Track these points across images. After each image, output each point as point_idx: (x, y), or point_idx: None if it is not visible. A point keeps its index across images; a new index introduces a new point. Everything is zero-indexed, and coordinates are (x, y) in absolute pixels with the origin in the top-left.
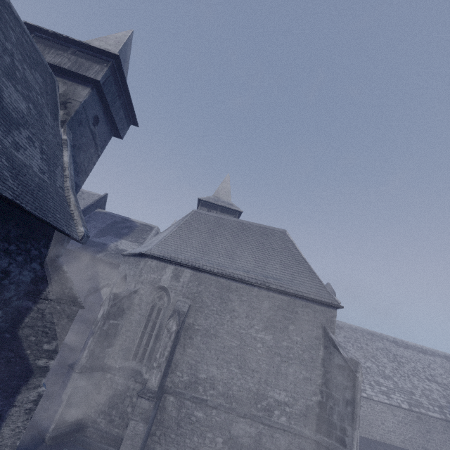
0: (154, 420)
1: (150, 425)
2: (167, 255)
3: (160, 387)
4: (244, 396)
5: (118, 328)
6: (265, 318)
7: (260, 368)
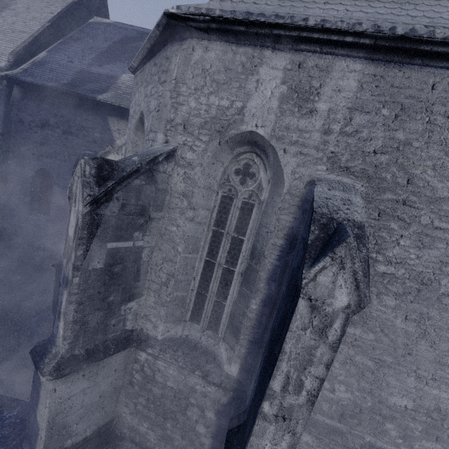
0: None
1: None
2: (260, 10)
3: None
4: None
5: (140, 256)
6: None
7: None
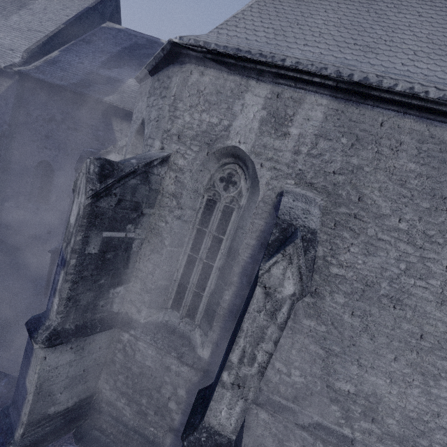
0: None
1: None
2: (249, 48)
3: None
4: None
5: (131, 246)
6: None
7: None
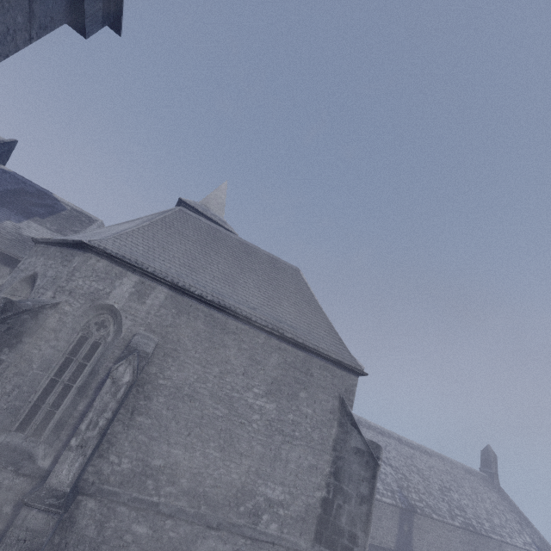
0: (45, 546)
1: None
2: (130, 257)
3: (74, 485)
4: (221, 495)
5: None
6: (270, 379)
7: (252, 451)
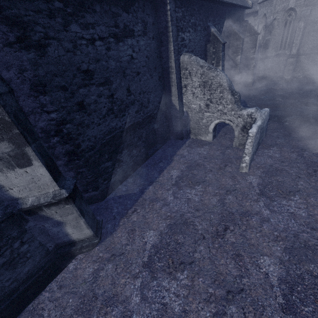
0: (295, 66)
1: (294, 67)
2: None
3: (297, 53)
4: None
5: (269, 40)
6: None
7: None
